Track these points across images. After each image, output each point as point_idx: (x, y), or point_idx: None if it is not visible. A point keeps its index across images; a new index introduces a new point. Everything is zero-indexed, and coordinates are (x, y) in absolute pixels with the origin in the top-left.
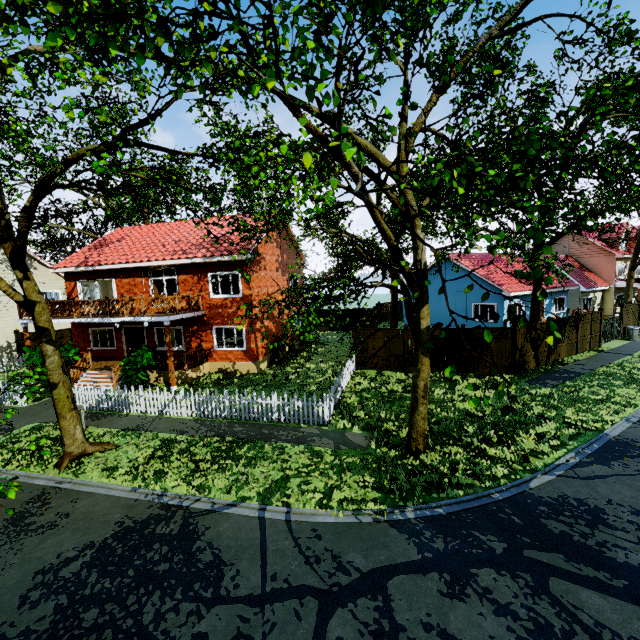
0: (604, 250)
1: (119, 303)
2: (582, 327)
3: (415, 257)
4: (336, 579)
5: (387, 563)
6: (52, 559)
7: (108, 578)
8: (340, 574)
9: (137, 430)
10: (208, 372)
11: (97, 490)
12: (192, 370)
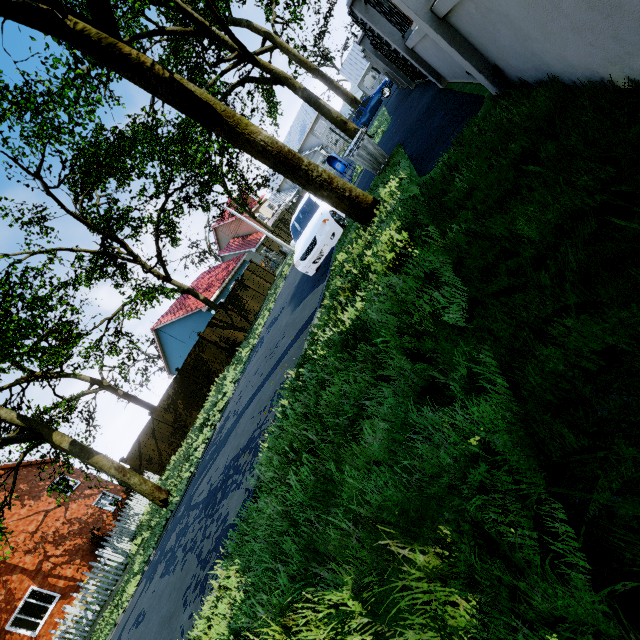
0: (240, 219)
1: None
2: (250, 282)
3: (7, 422)
4: None
5: (127, 618)
6: None
7: None
8: None
9: None
10: None
11: None
12: None
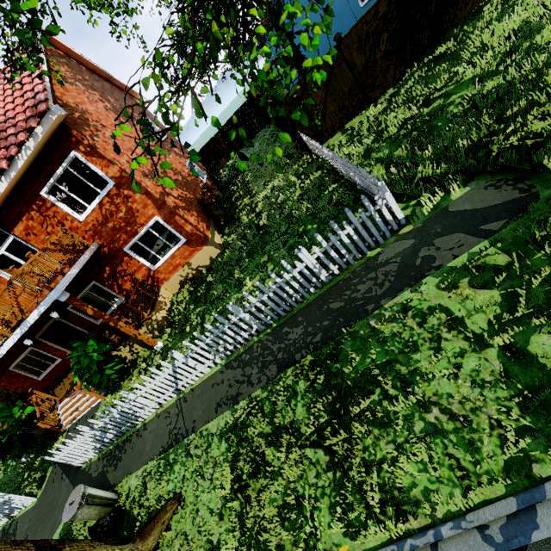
0: None
1: None
2: None
3: None
4: None
5: None
6: None
7: None
8: None
9: (176, 444)
10: (172, 296)
11: None
12: (155, 311)
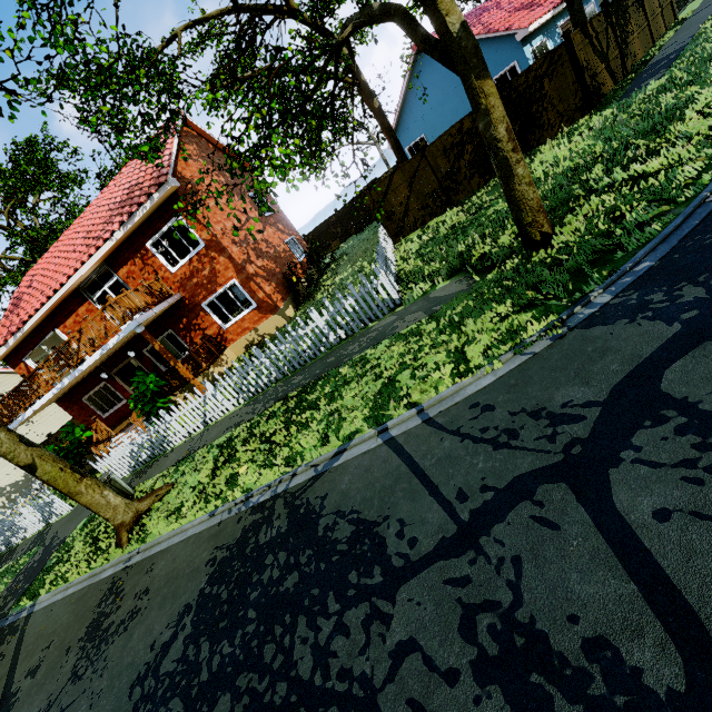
0: None
1: (72, 345)
2: None
3: None
4: (565, 437)
5: (630, 367)
6: (145, 657)
7: (224, 640)
8: (565, 428)
9: (188, 456)
10: (236, 359)
11: (171, 542)
12: (215, 365)
